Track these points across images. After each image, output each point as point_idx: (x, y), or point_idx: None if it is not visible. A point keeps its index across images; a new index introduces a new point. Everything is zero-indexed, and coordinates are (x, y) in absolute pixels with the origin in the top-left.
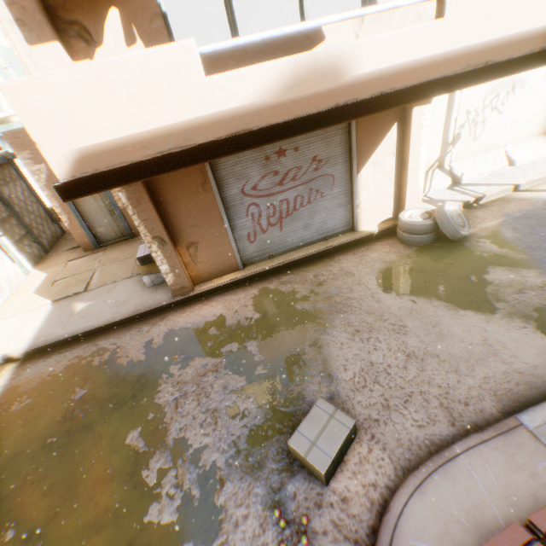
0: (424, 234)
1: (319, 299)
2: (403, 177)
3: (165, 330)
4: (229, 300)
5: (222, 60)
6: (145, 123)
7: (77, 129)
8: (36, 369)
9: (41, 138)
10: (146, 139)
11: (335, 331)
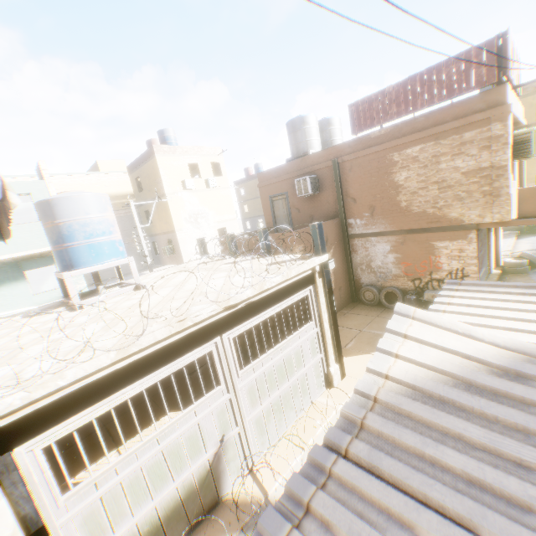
0: (525, 266)
1: None
2: (496, 245)
3: None
4: None
5: None
6: None
7: None
8: None
9: None
10: None
11: None
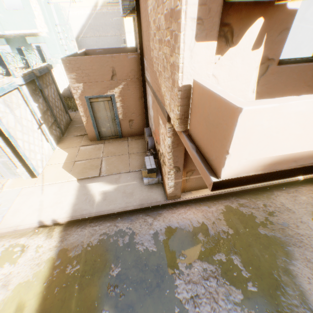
0: None
1: (275, 229)
2: None
3: (165, 226)
4: (205, 211)
5: (305, 70)
6: (312, 145)
7: (264, 146)
8: (76, 237)
9: (234, 150)
10: (300, 156)
11: (298, 263)
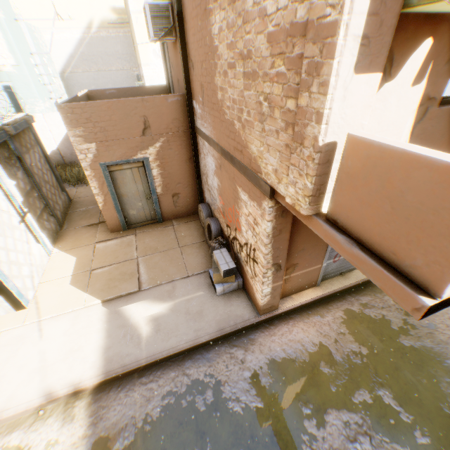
0: None
1: (420, 335)
2: None
3: (266, 360)
4: (318, 323)
5: None
6: None
7: None
8: (120, 409)
9: None
10: None
11: None
